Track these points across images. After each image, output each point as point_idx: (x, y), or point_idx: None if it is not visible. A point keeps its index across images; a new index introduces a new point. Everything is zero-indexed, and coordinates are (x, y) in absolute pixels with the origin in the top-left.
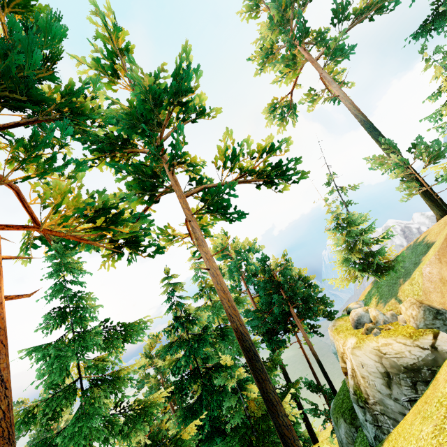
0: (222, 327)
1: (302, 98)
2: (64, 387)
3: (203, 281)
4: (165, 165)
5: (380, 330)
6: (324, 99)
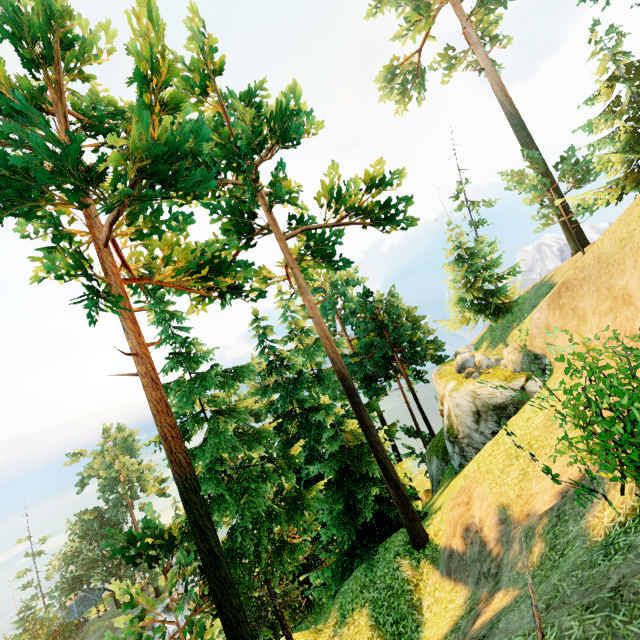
0: (318, 372)
1: (435, 61)
2: (191, 417)
3: (293, 322)
4: (260, 200)
5: (481, 374)
6: (467, 63)
